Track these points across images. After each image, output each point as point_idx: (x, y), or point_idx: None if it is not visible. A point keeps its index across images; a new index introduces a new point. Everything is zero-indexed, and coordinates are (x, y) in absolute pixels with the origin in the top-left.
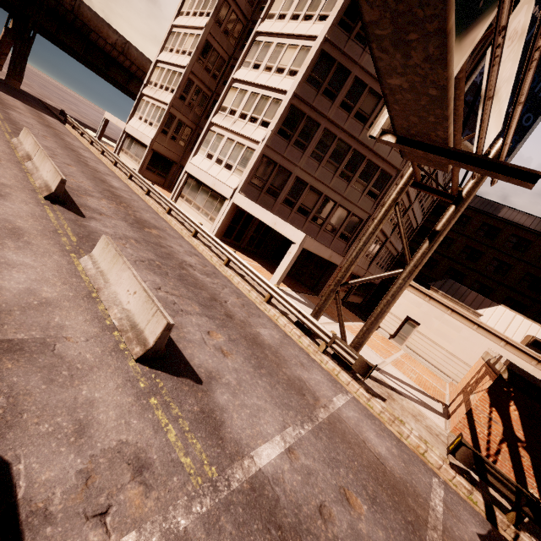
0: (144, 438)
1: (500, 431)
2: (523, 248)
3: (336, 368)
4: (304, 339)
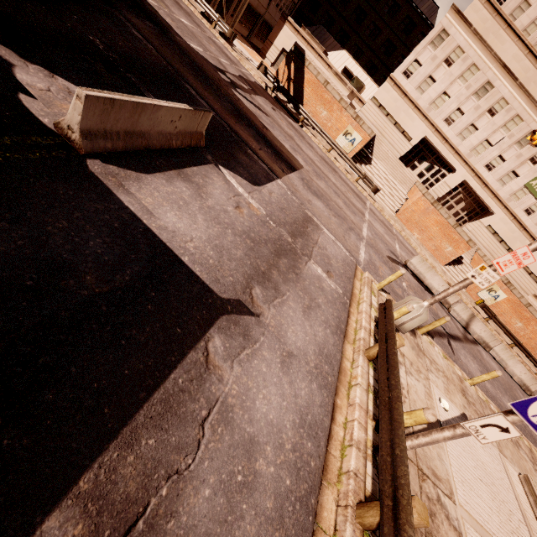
0: None
1: (286, 77)
2: (393, 14)
3: (220, 37)
4: (205, 20)
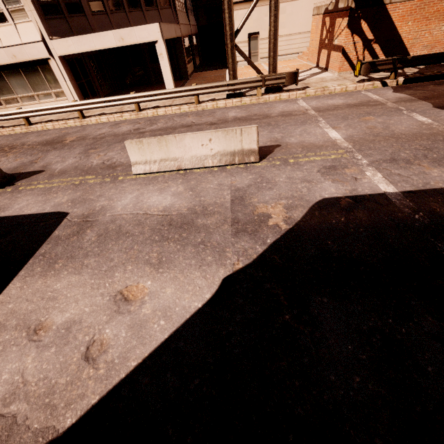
0: (317, 166)
1: (361, 45)
2: None
3: (277, 95)
4: (245, 99)
